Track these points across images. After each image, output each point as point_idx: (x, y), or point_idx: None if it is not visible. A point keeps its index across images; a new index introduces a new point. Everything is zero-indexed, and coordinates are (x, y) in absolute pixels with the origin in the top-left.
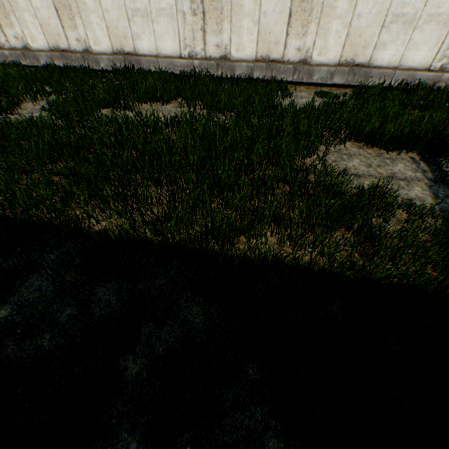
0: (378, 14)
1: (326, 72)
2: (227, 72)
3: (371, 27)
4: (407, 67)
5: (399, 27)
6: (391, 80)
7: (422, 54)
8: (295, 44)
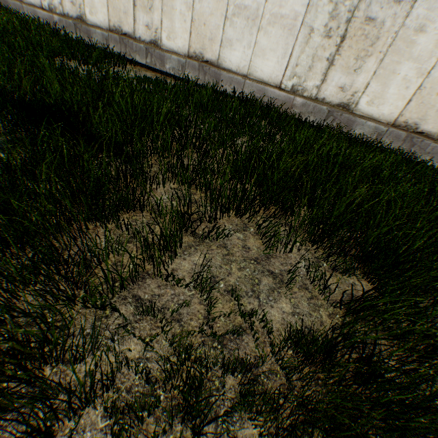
0: (220, 0)
1: (177, 62)
2: (86, 37)
3: (215, 15)
4: (258, 78)
5: (244, 23)
6: (242, 90)
7: (272, 65)
8: (143, 19)
